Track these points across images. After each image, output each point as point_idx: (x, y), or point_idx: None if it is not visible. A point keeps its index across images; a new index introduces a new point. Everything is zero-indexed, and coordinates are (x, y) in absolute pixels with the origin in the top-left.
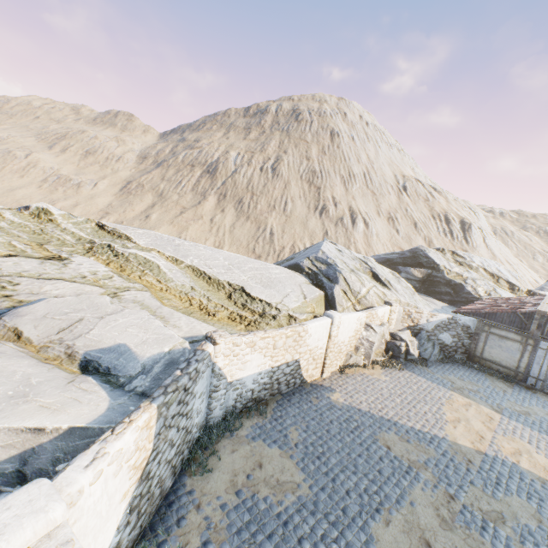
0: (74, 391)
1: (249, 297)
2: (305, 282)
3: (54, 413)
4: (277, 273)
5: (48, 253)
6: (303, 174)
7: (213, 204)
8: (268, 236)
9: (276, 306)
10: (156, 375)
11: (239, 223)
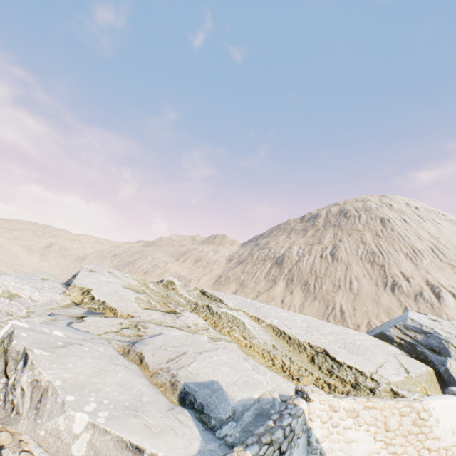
0: (171, 419)
1: (334, 362)
2: (400, 353)
3: (153, 435)
4: (361, 339)
5: (168, 308)
6: (362, 255)
7: (282, 287)
8: (338, 314)
9: (370, 375)
10: (245, 425)
11: (307, 302)
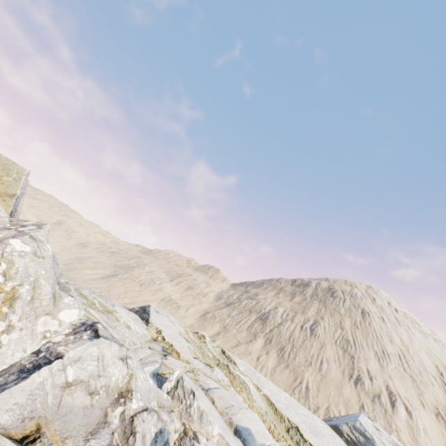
0: (237, 441)
1: (302, 437)
2: None
3: None
4: (321, 426)
5: (206, 361)
6: (337, 339)
7: (260, 344)
8: (303, 389)
9: None
10: None
11: (279, 367)
